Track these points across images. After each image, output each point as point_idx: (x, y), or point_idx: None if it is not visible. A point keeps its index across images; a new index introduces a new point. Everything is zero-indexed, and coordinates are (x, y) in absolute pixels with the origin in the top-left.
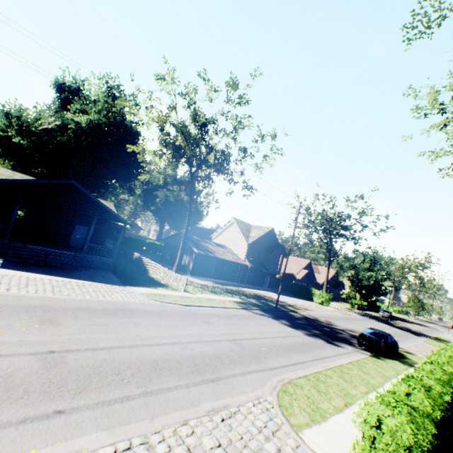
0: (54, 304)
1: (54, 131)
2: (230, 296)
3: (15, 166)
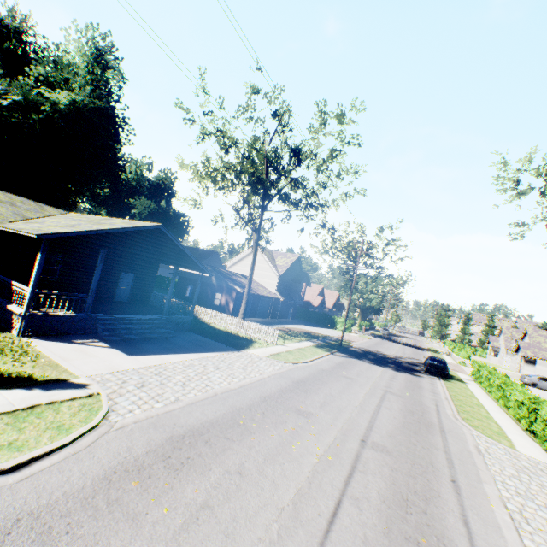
0: (264, 393)
1: (9, 110)
2: (302, 341)
3: None
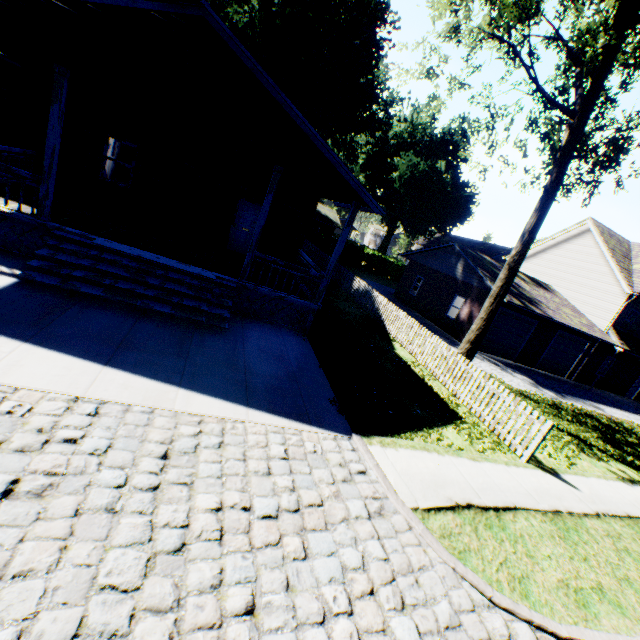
0: None
1: None
2: None
3: None
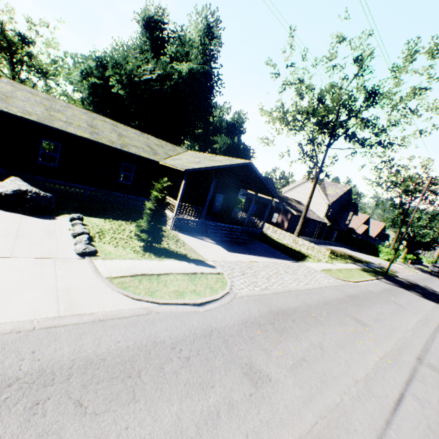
0: (324, 298)
1: (155, 81)
2: (348, 263)
3: (97, 113)
